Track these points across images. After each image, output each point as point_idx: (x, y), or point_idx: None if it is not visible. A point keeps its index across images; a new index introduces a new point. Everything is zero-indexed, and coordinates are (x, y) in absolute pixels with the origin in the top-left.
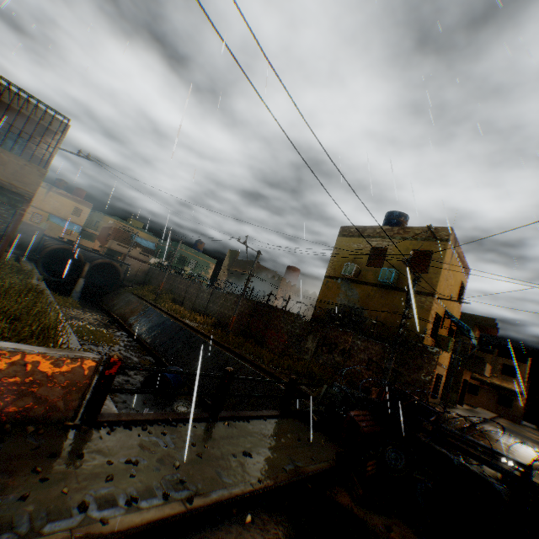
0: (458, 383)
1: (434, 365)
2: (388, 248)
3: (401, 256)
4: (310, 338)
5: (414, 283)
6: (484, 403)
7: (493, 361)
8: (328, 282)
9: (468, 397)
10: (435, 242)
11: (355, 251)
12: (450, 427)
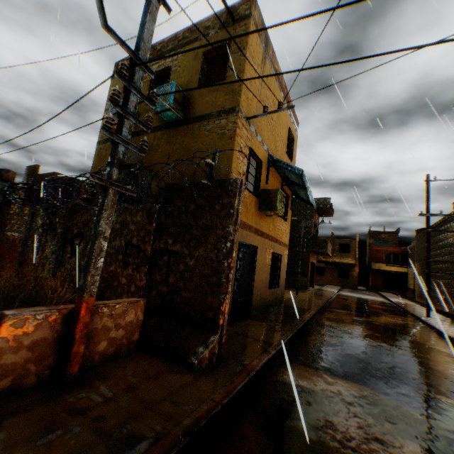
0: (308, 267)
1: (233, 217)
2: (172, 65)
3: (189, 69)
4: (50, 239)
5: (147, 2)
6: (331, 280)
7: (333, 243)
8: (101, 149)
9: (318, 278)
10: (234, 28)
11: None
12: (295, 326)
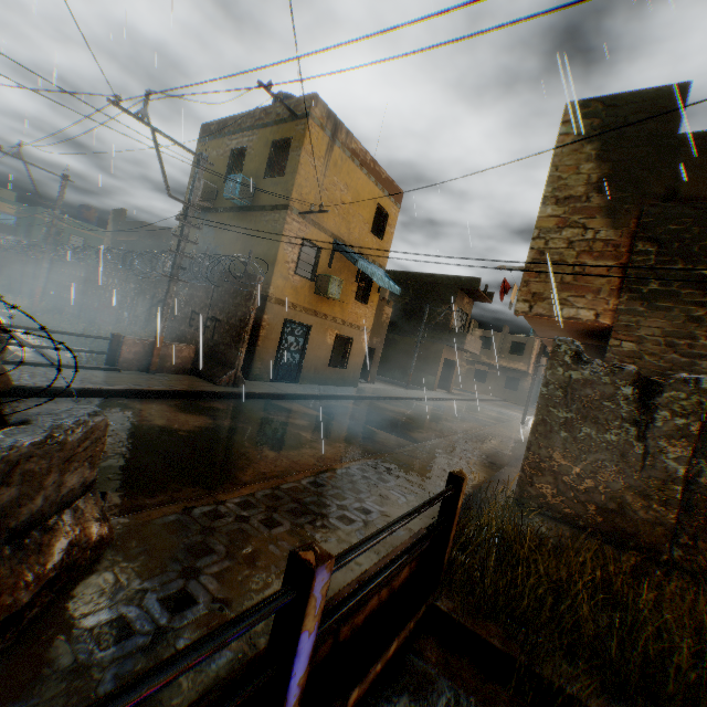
0: (438, 364)
1: (252, 300)
2: (248, 146)
3: (260, 156)
4: (140, 302)
5: (198, 166)
6: (493, 390)
7: (503, 340)
8: None
9: (477, 385)
10: (297, 123)
11: (214, 162)
12: (330, 394)
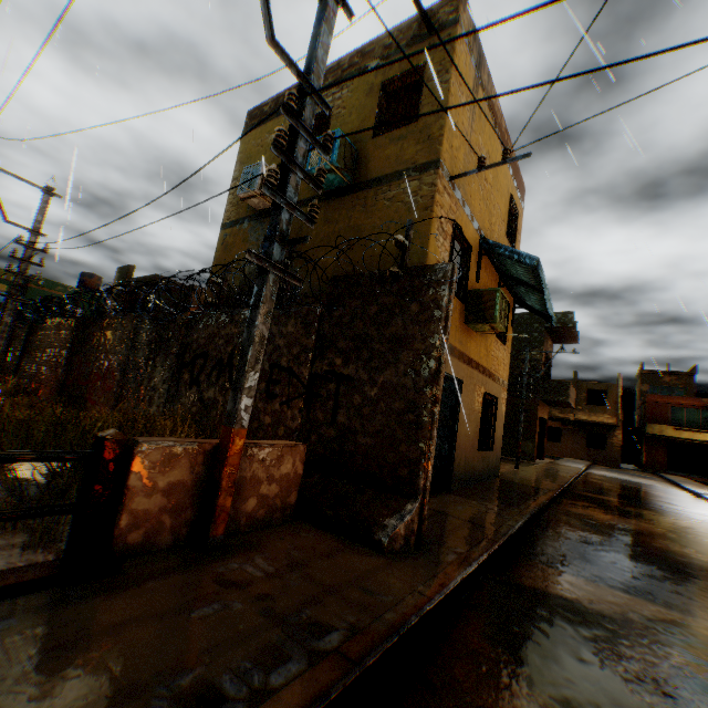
0: (534, 425)
1: (441, 321)
2: (333, 107)
3: (360, 111)
4: (159, 362)
5: (322, 5)
6: (572, 450)
7: (575, 389)
8: (227, 236)
9: (550, 446)
10: (430, 42)
11: None
12: (527, 509)
